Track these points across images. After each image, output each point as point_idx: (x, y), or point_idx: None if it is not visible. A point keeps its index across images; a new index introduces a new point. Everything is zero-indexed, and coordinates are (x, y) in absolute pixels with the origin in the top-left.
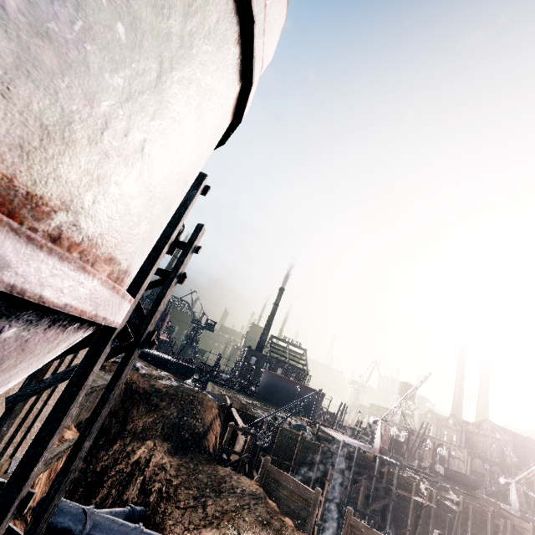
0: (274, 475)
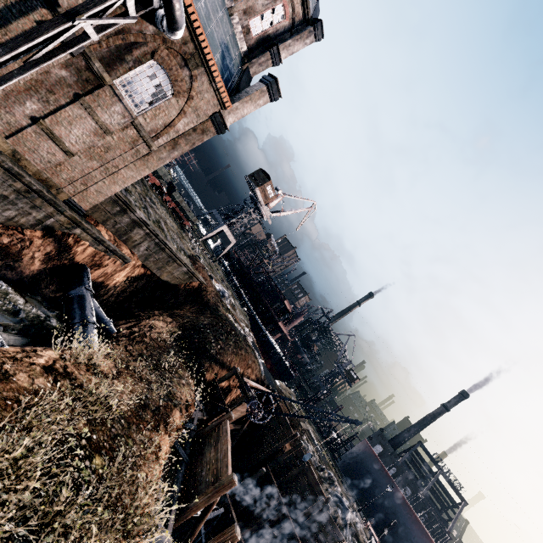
0: (221, 432)
